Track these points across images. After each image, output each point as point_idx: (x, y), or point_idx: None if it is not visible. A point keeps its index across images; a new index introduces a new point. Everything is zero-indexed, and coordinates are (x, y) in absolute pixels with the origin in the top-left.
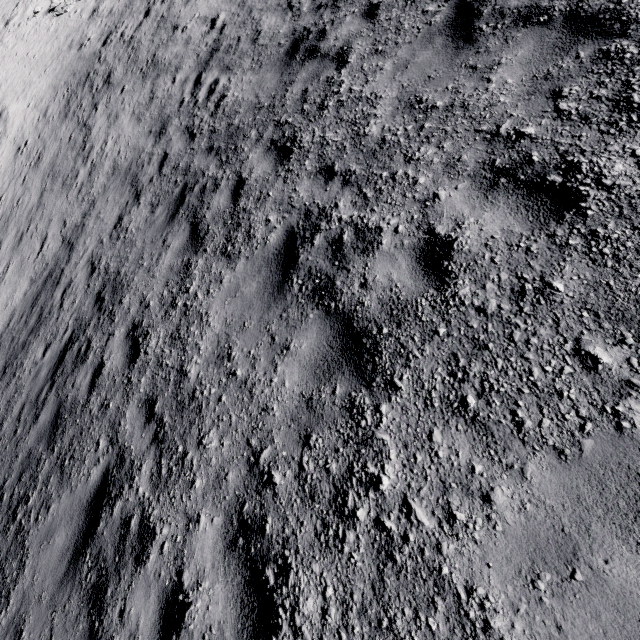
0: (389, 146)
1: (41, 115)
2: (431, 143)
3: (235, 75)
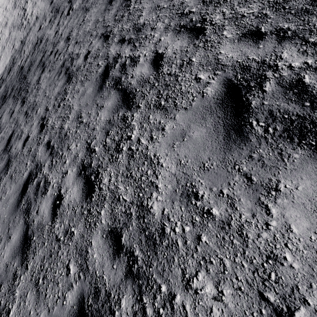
0: None
1: (4, 9)
2: None
3: None
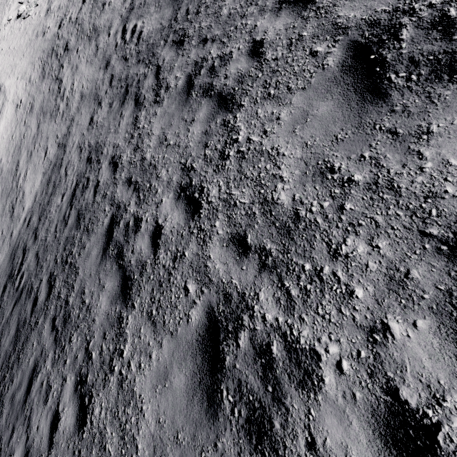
0: (233, 15)
1: (27, 82)
2: (252, 5)
3: (146, 18)
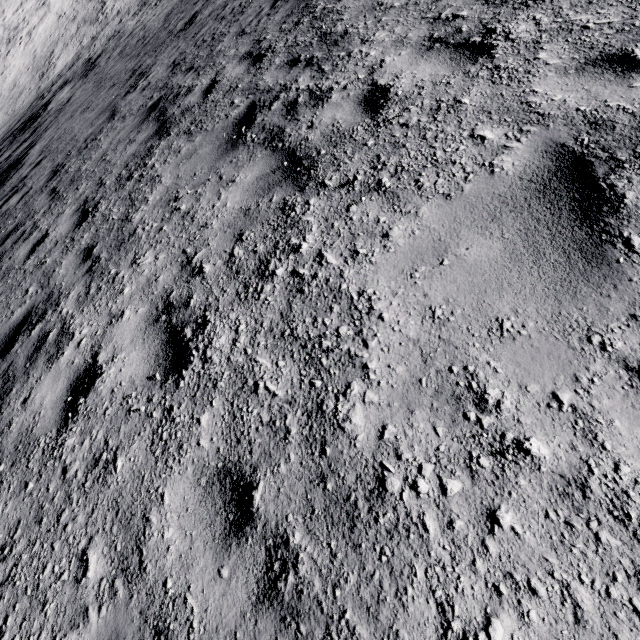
0: None
1: (74, 1)
2: None
3: None
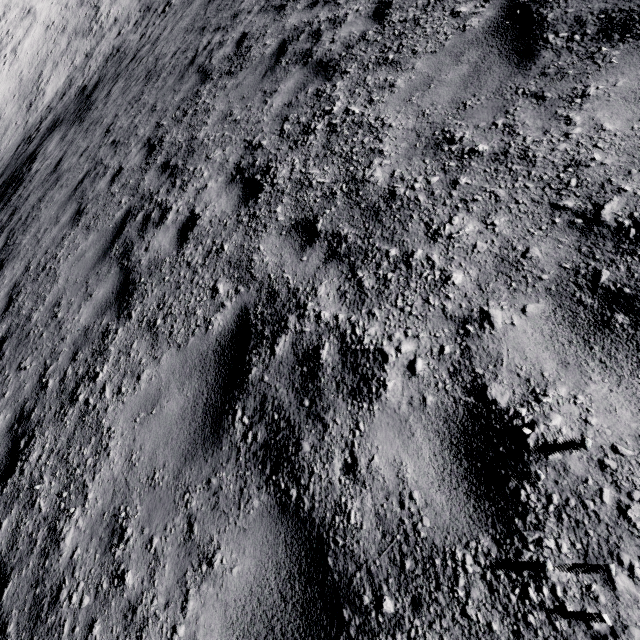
0: None
1: (63, 7)
2: None
3: None
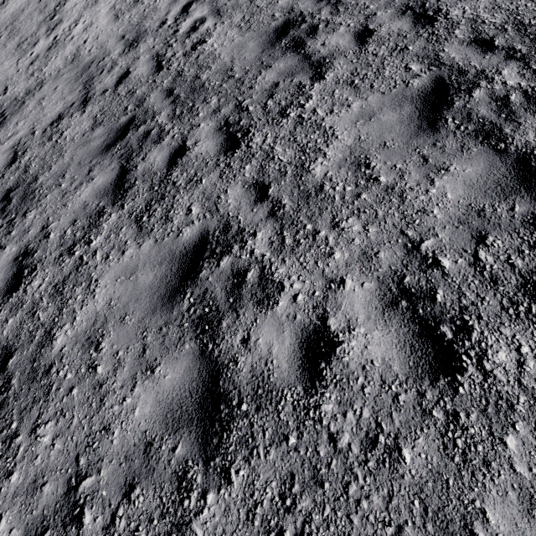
0: (324, 197)
1: None
2: (360, 219)
3: (222, 24)
